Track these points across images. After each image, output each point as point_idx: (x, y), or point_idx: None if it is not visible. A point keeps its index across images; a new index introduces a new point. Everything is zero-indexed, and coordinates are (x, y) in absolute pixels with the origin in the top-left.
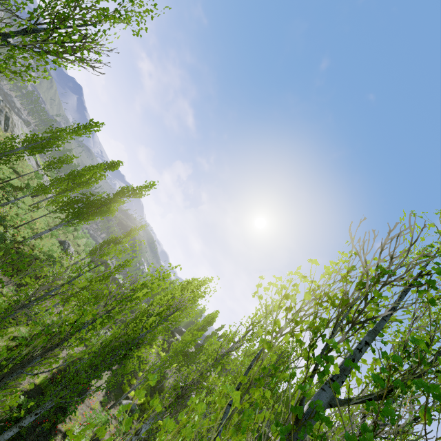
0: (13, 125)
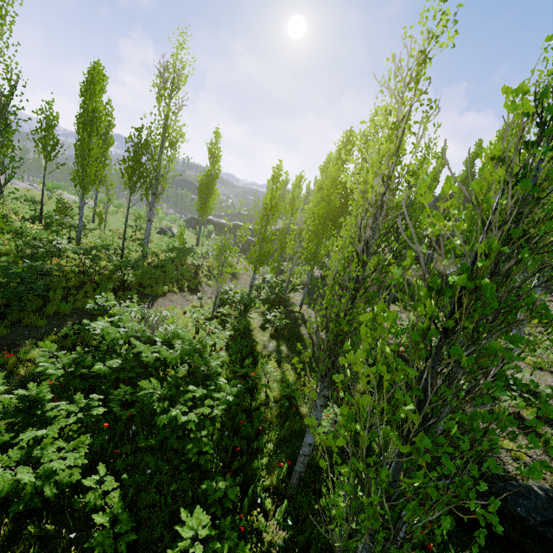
0: None
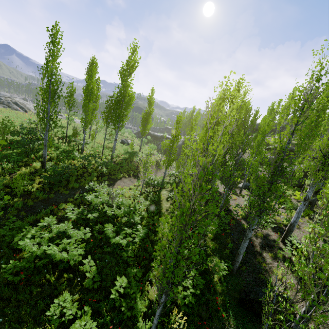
0: (23, 105)
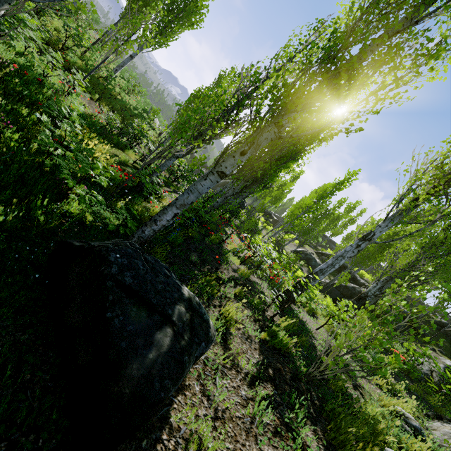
0: None
